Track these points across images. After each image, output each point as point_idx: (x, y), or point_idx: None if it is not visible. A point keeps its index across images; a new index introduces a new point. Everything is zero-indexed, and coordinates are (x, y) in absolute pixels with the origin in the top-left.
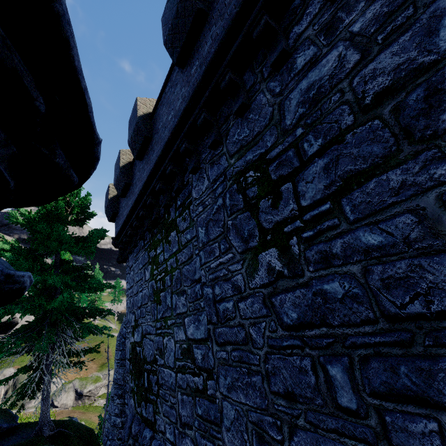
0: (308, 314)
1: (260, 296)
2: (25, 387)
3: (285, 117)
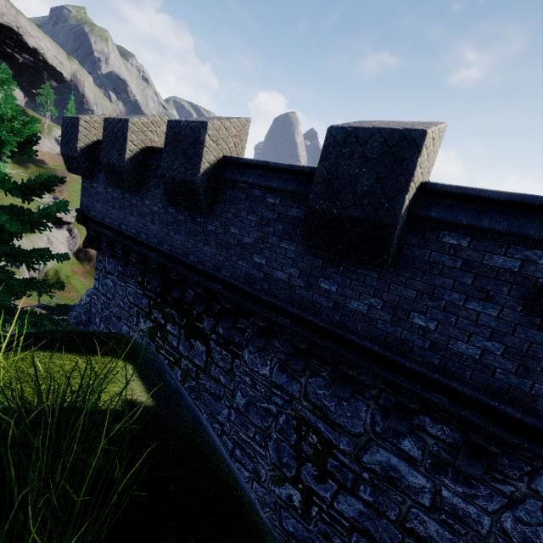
0: (299, 537)
1: (274, 498)
2: None
3: (366, 453)
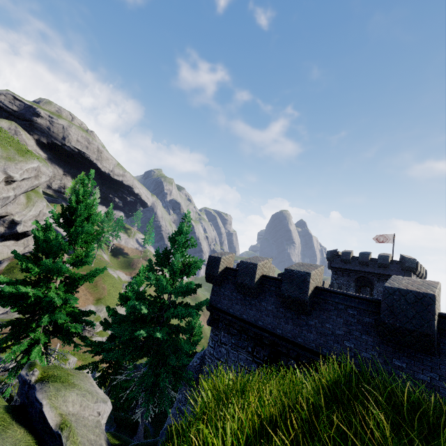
0: None
1: None
2: (103, 378)
3: None
